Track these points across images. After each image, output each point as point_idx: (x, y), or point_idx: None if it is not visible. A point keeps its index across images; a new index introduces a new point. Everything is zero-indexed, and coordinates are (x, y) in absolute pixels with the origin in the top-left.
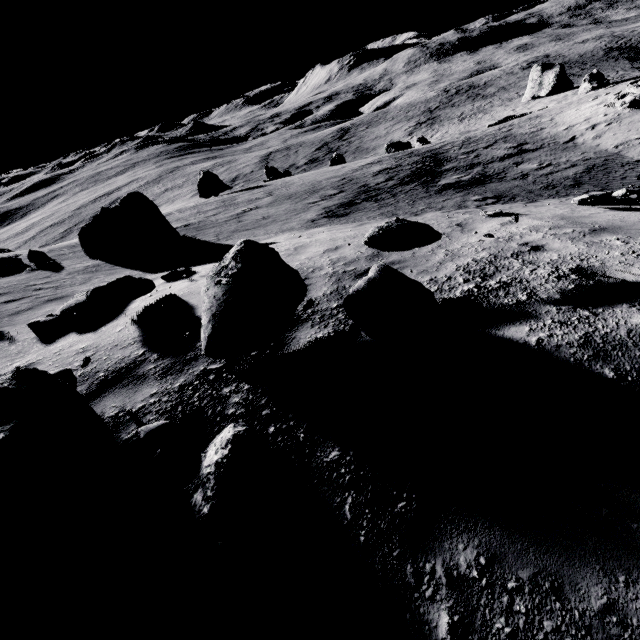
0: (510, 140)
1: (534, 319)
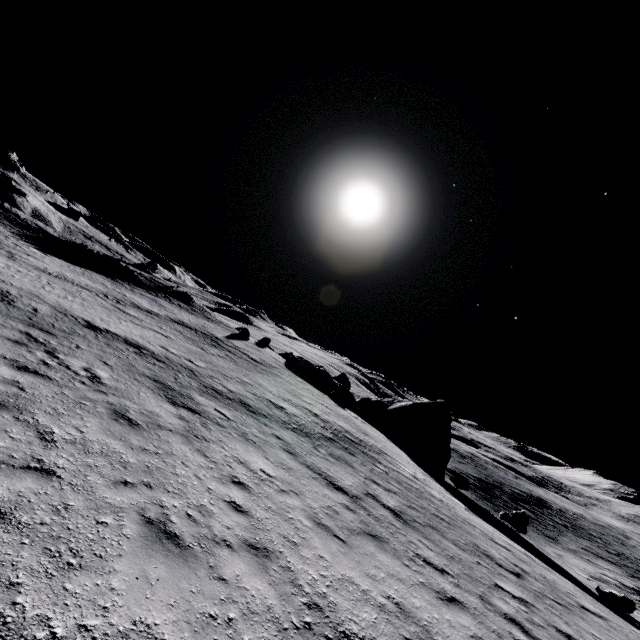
0: None
1: None
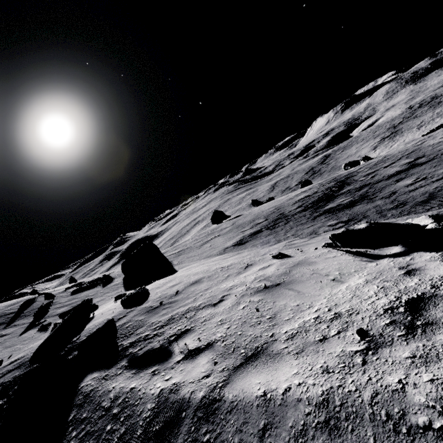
0: (412, 155)
1: (107, 370)
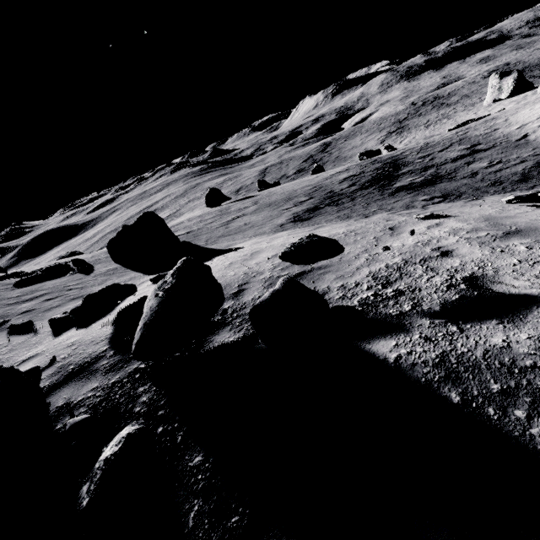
0: (464, 142)
1: (405, 333)
